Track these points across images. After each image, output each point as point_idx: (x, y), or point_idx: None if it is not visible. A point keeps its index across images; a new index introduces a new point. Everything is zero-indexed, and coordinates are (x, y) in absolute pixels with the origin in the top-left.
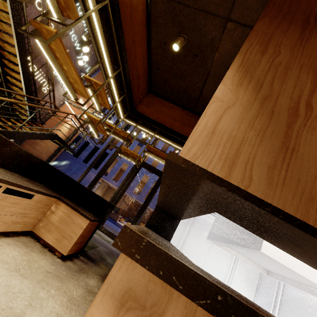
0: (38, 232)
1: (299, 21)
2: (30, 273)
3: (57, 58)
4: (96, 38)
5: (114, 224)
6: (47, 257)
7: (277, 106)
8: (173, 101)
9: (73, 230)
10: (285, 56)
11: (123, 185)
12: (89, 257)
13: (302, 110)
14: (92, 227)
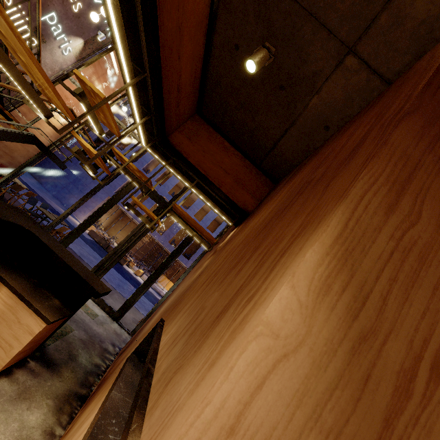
0: None
1: None
2: None
3: (2, 34)
4: (105, 2)
5: (117, 272)
6: None
7: (380, 363)
8: (231, 139)
9: (15, 335)
10: (427, 226)
11: (134, 236)
12: (48, 358)
13: (421, 380)
14: (55, 324)
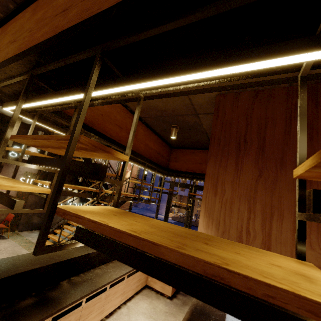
0: (150, 284)
1: (233, 150)
2: (157, 316)
3: None
4: None
5: None
6: (161, 301)
7: (230, 237)
8: (192, 147)
9: None
10: (229, 192)
11: (189, 212)
12: None
13: (244, 237)
14: None
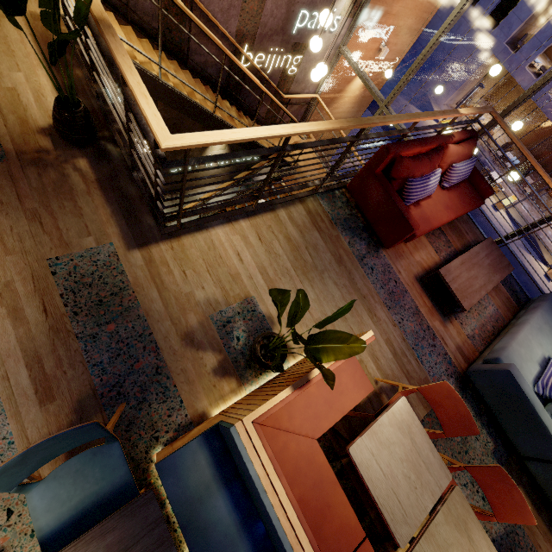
0: None
1: None
2: None
3: None
4: None
5: None
6: None
7: None
8: None
9: None
10: None
11: None
12: None
13: None
14: None
